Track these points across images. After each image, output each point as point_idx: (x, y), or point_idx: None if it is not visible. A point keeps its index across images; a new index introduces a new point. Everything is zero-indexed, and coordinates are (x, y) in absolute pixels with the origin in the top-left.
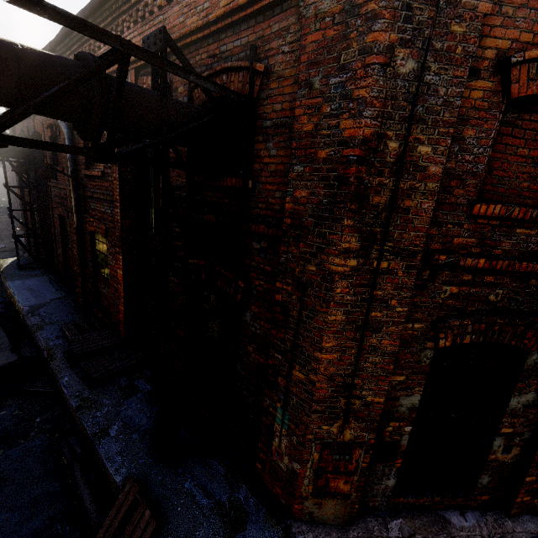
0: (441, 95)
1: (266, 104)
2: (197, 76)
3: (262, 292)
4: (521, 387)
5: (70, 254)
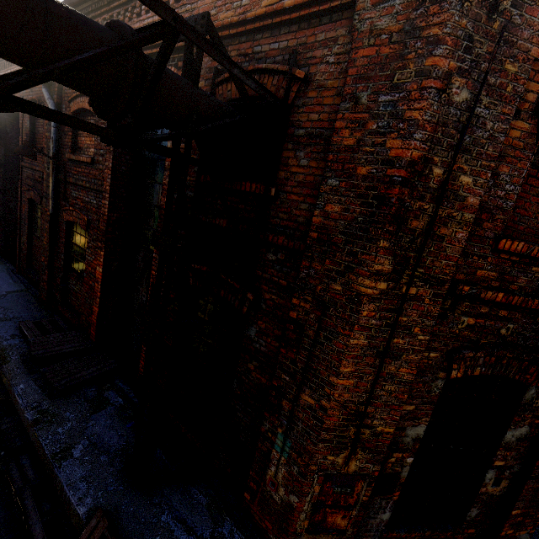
0: (488, 129)
1: (301, 112)
2: (240, 70)
3: (273, 307)
4: (517, 421)
5: (36, 243)
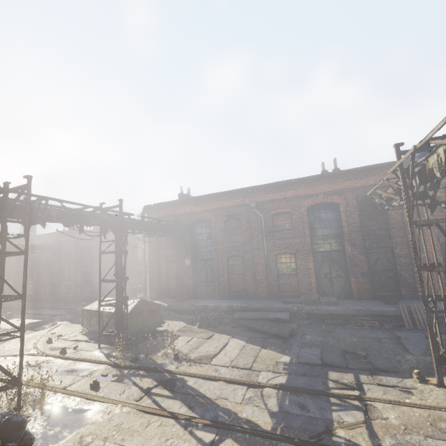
0: None
1: None
2: None
3: (401, 241)
4: None
5: (234, 277)
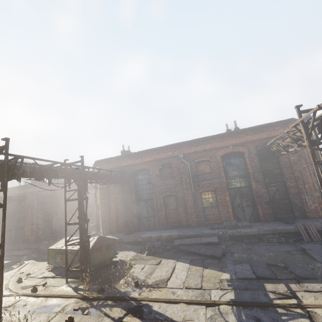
0: None
1: None
2: None
3: (290, 177)
4: None
5: (170, 212)
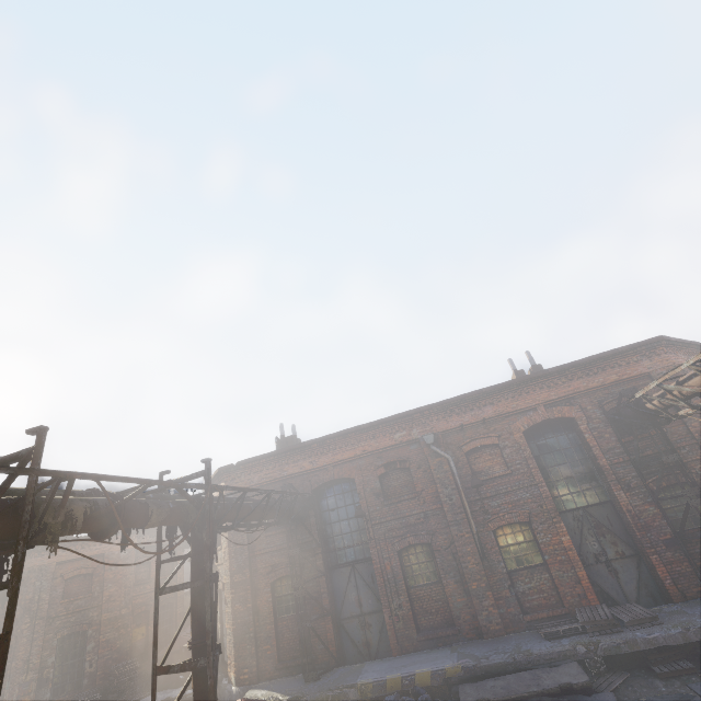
0: None
1: None
2: None
3: None
4: None
5: (421, 594)
